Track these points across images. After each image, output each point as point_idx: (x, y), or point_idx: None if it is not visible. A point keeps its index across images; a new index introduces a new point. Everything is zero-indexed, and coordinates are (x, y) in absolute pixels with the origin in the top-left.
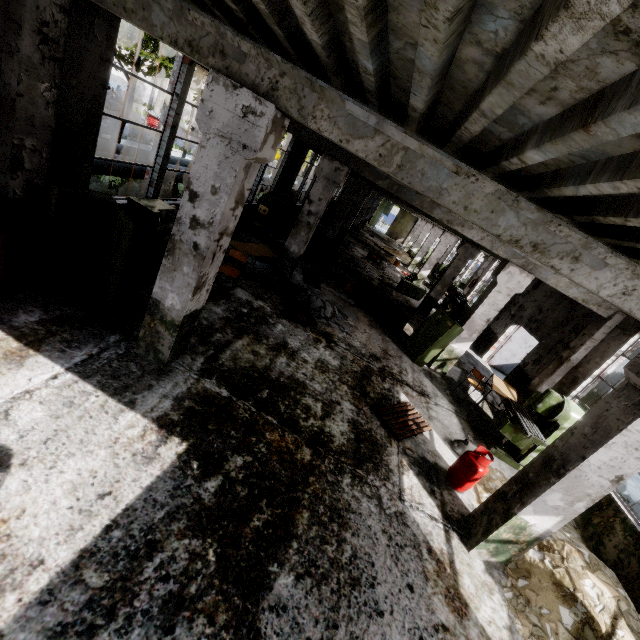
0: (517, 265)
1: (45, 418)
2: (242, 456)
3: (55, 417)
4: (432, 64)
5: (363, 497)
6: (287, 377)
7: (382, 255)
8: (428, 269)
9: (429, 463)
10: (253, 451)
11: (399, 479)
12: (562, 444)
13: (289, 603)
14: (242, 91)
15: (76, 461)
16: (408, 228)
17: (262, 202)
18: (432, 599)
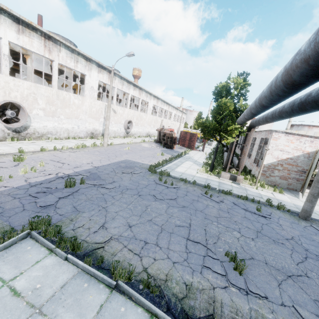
0: None
1: None
2: None
3: None
4: None
5: None
6: None
7: None
8: None
9: None
10: None
11: None
12: None
13: None
14: None
15: None
16: None
17: None
18: None
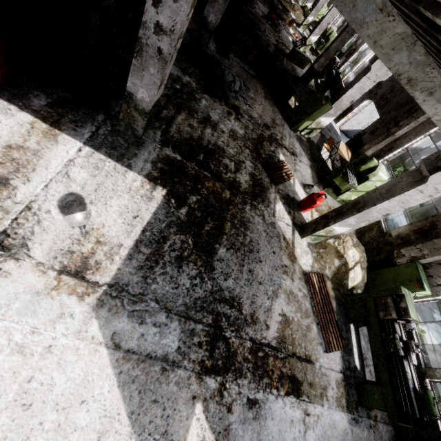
0: None
1: (88, 177)
2: (195, 196)
3: (93, 176)
4: None
5: (256, 216)
6: (213, 144)
7: (279, 11)
8: (317, 35)
9: (290, 197)
10: (200, 193)
11: (274, 206)
12: (367, 196)
13: (224, 258)
14: None
15: (115, 201)
16: None
17: None
18: (282, 257)
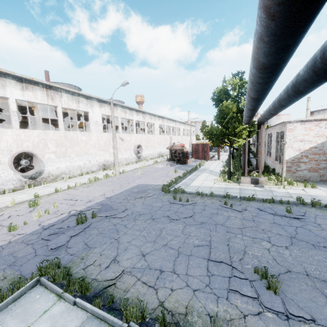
0: None
1: None
2: None
3: None
4: None
5: None
6: None
7: None
8: None
9: None
10: None
11: None
12: None
13: None
14: None
15: None
16: None
17: None
18: None
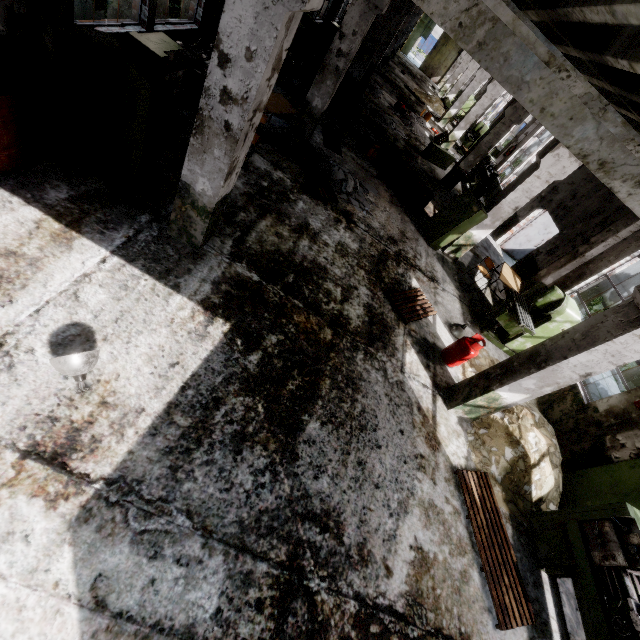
0: None
1: (109, 300)
2: (276, 335)
3: (116, 299)
4: None
5: (372, 369)
6: (310, 261)
7: (412, 103)
8: (463, 129)
9: (429, 343)
10: (284, 331)
11: (402, 356)
12: (551, 344)
13: (317, 439)
14: None
15: (145, 338)
16: (449, 61)
17: None
18: (416, 439)
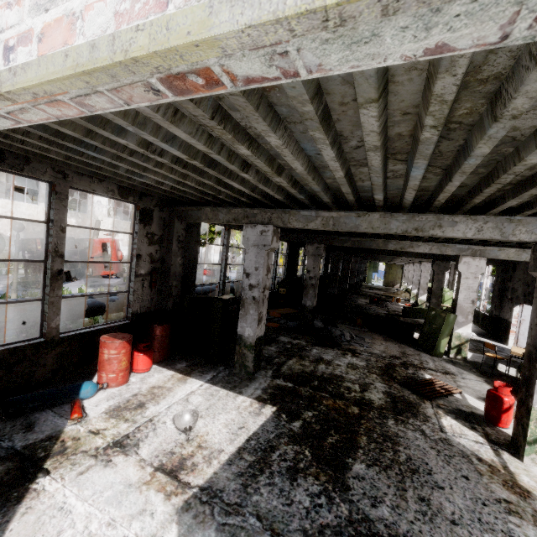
0: (467, 255)
1: (203, 400)
2: (311, 411)
3: (207, 400)
4: (319, 189)
5: (407, 430)
6: (328, 374)
7: (383, 299)
8: (423, 294)
9: (465, 412)
10: (317, 409)
11: (437, 421)
12: (530, 339)
13: (365, 476)
14: (258, 226)
15: (223, 415)
16: (399, 275)
17: (280, 286)
18: (489, 485)
